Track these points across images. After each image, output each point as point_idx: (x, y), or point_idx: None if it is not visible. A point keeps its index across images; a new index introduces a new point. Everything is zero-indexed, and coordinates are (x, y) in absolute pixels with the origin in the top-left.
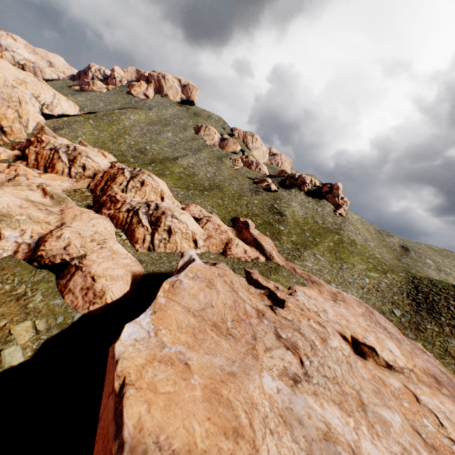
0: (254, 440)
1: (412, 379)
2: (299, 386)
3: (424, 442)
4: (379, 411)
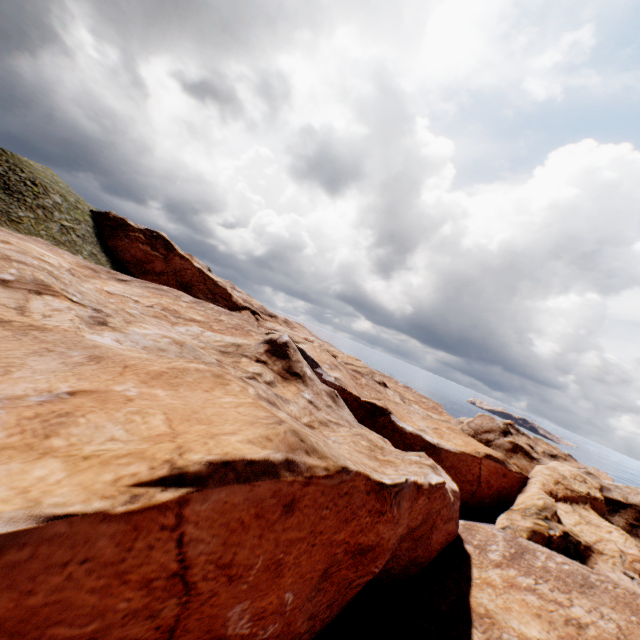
0: (221, 370)
1: (83, 278)
2: (113, 326)
3: (153, 317)
4: (134, 312)
